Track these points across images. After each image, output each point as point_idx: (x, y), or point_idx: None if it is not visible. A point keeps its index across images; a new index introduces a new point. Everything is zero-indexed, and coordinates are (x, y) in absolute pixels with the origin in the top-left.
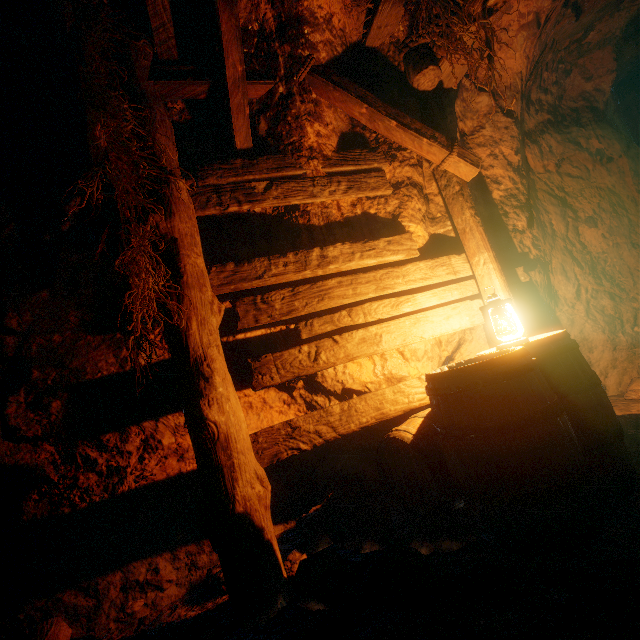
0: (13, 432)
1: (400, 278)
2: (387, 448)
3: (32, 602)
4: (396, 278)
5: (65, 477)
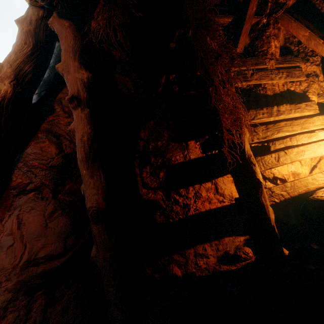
0: (146, 185)
1: (311, 124)
2: (311, 204)
3: (163, 257)
4: (309, 123)
5: (168, 206)
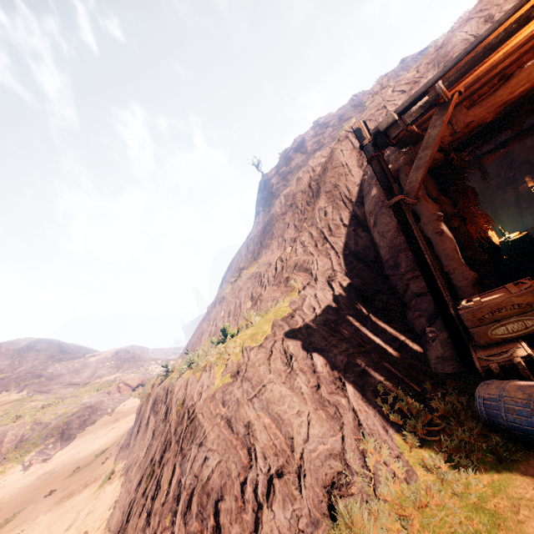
0: None
1: None
2: None
3: None
4: None
5: None
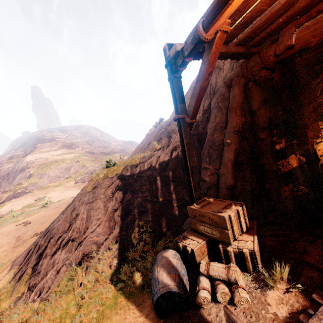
0: None
1: None
2: None
3: None
4: None
5: None
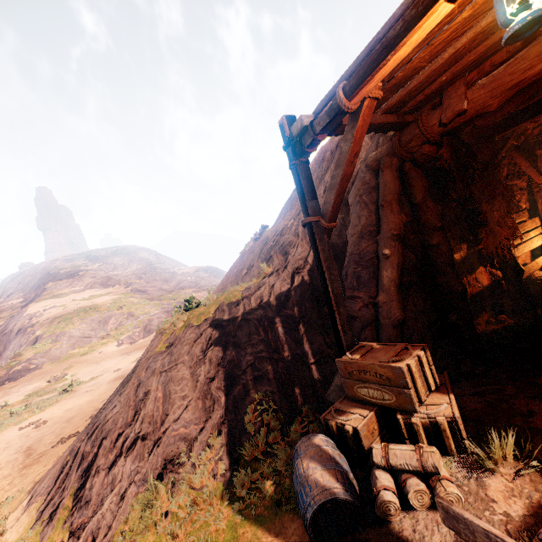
0: None
1: (526, 227)
2: (532, 283)
3: None
4: (525, 227)
5: None
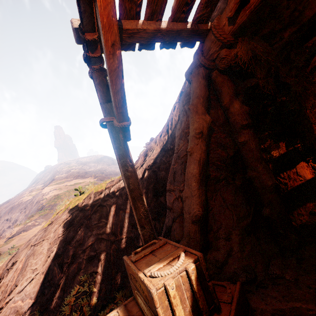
0: None
1: None
2: None
3: None
4: None
5: None
